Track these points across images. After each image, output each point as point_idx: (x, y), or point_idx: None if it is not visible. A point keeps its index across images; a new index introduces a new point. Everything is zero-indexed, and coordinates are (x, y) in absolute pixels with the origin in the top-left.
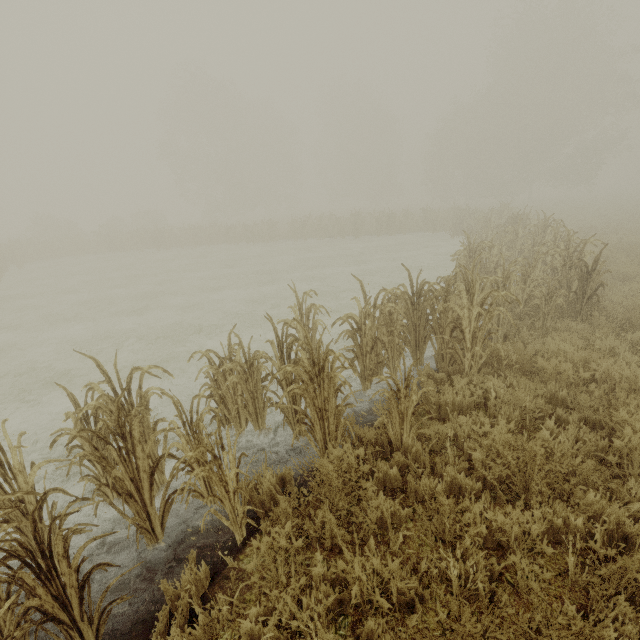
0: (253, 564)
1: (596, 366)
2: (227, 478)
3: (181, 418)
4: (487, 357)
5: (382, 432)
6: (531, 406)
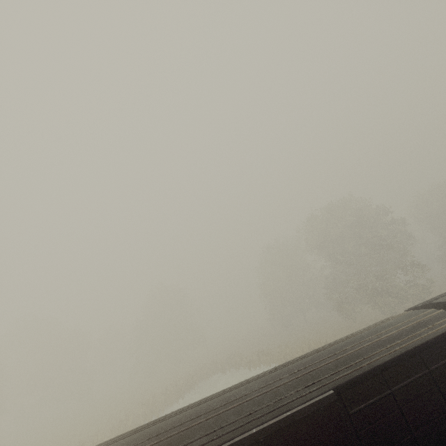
0: None
1: None
2: None
3: None
4: None
5: None
6: None
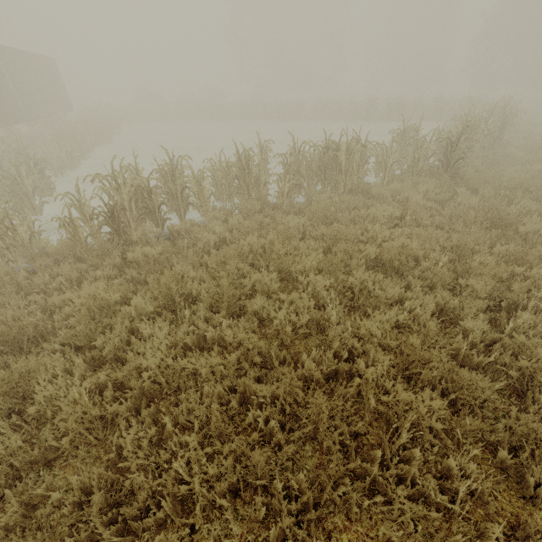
0: (207, 219)
1: (403, 194)
2: (205, 196)
3: (193, 175)
4: (354, 187)
5: (277, 205)
6: (353, 206)
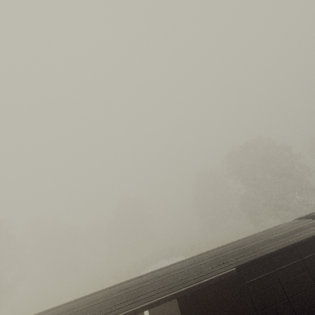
0: None
1: None
2: None
3: None
4: None
5: None
6: None
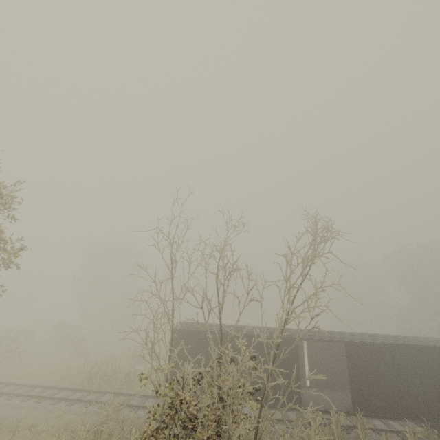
0: None
1: None
2: None
3: None
4: None
5: None
6: None
